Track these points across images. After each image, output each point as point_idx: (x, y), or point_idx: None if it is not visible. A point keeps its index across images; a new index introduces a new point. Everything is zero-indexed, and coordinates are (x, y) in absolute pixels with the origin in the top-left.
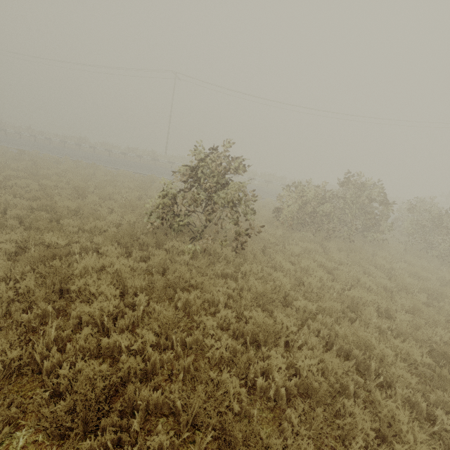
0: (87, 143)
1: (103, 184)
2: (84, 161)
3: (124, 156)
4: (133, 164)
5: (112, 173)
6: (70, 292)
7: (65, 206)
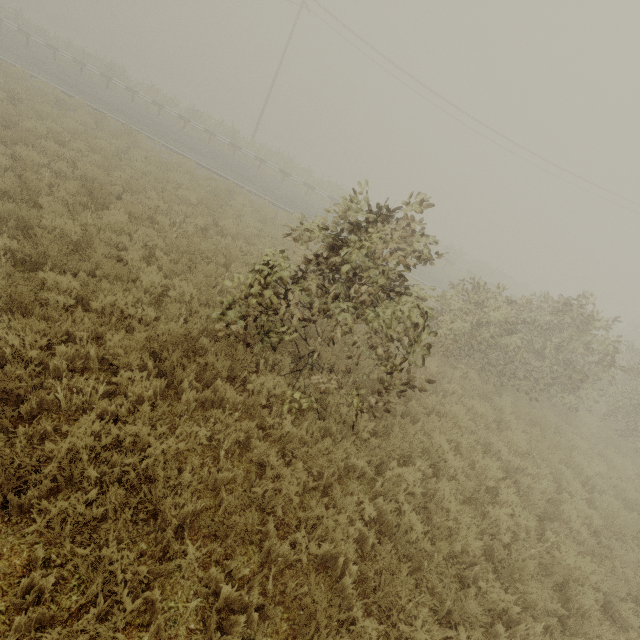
0: (123, 78)
1: (140, 182)
2: (111, 115)
3: (183, 122)
4: (198, 145)
5: (160, 157)
6: (28, 506)
7: (57, 230)
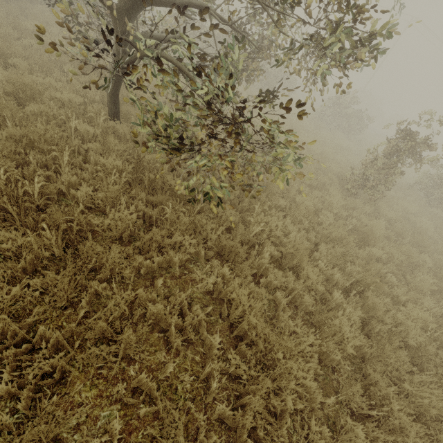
0: None
1: None
2: None
3: None
4: None
5: None
6: None
7: None
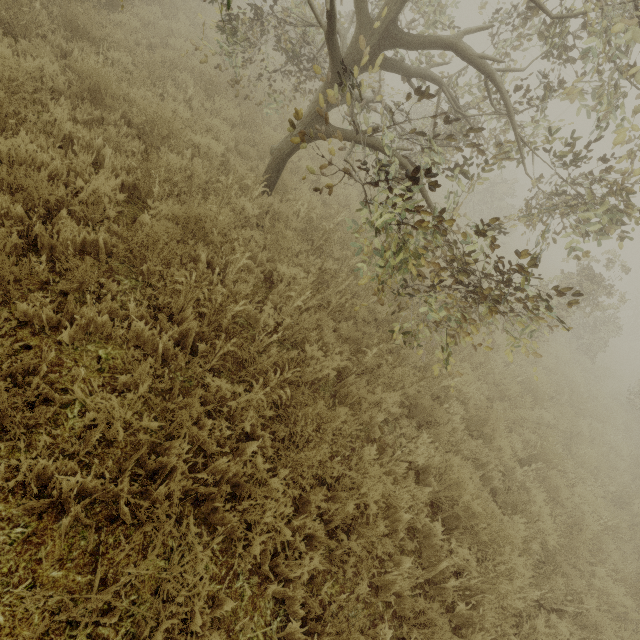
0: None
1: None
2: None
3: None
4: None
5: None
6: None
7: None
